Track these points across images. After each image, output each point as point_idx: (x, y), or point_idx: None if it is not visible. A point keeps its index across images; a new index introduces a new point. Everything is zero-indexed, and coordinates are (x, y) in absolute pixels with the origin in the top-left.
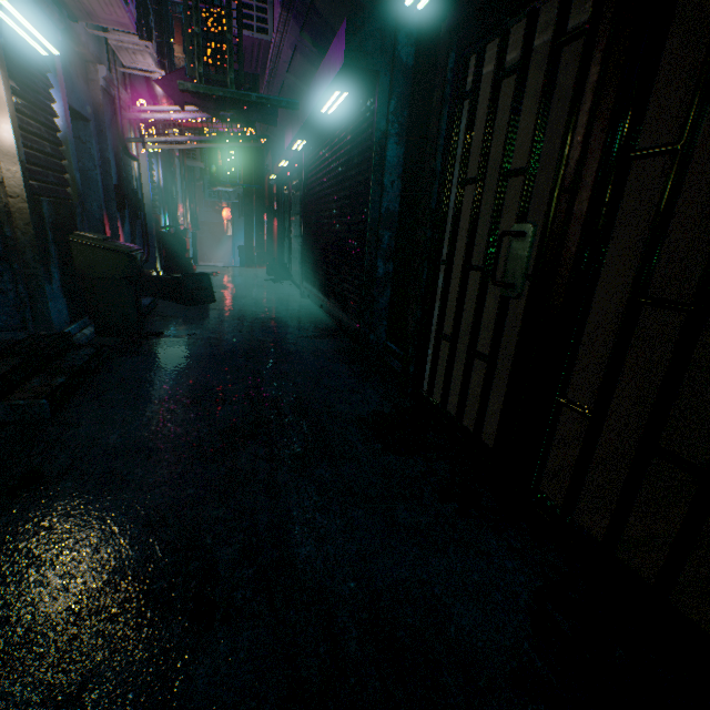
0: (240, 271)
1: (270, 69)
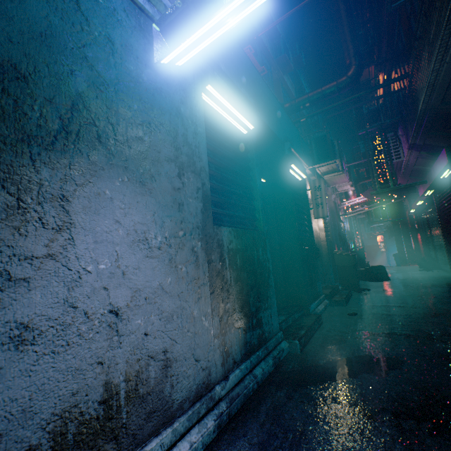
0: (397, 267)
1: (403, 168)
